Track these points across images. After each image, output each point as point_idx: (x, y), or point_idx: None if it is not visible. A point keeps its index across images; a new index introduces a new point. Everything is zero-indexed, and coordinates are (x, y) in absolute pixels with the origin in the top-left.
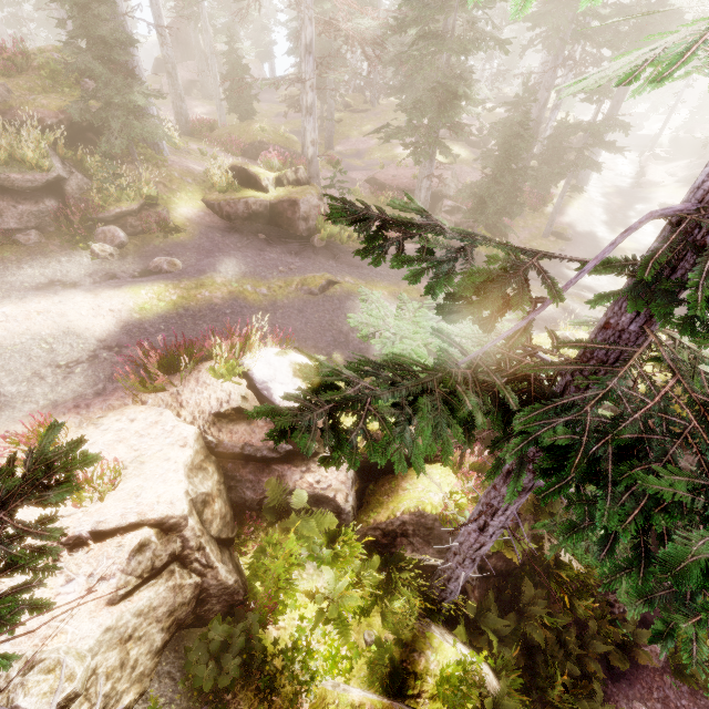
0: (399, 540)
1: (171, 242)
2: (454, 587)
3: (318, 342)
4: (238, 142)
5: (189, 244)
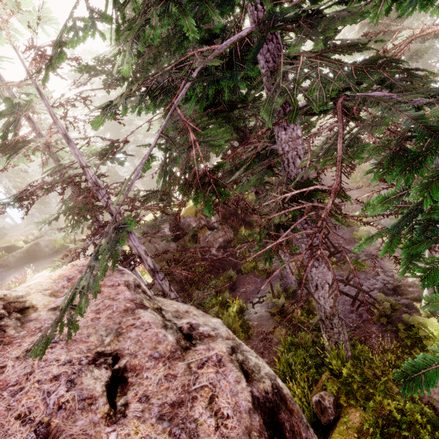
0: None
1: None
2: None
3: None
4: None
5: None
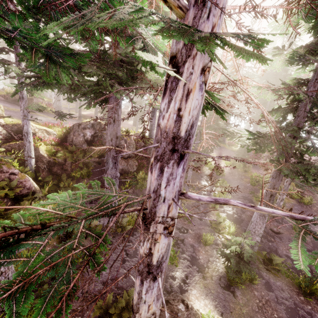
0: (18, 152)
1: None
2: (26, 154)
3: (16, 116)
4: None
5: None
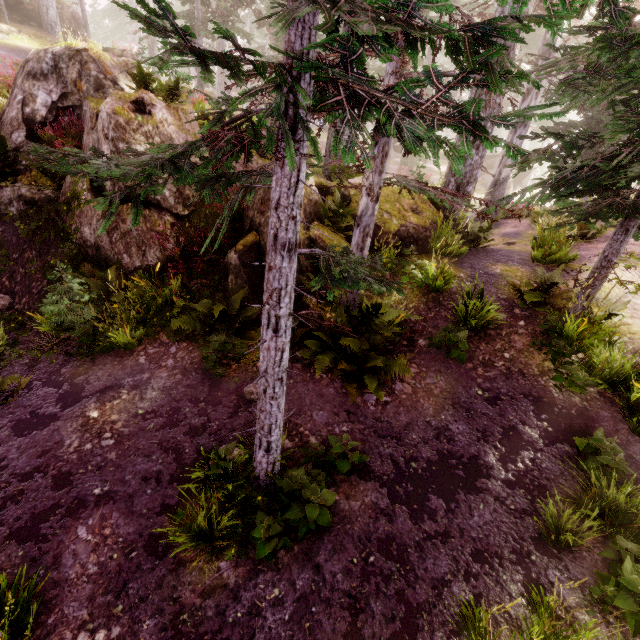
0: None
1: None
2: None
3: None
4: None
5: None
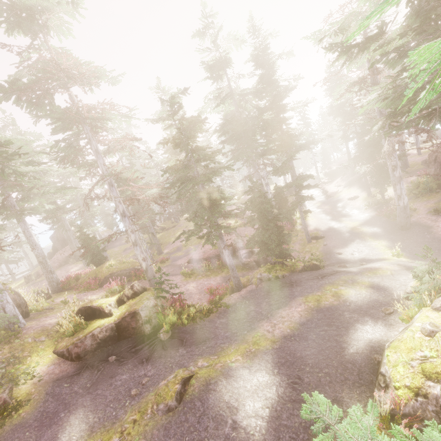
0: None
1: (8, 428)
2: None
3: None
4: (95, 280)
5: (31, 417)
